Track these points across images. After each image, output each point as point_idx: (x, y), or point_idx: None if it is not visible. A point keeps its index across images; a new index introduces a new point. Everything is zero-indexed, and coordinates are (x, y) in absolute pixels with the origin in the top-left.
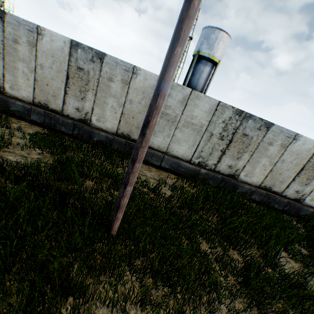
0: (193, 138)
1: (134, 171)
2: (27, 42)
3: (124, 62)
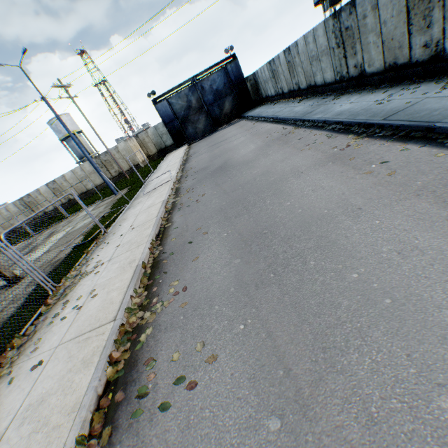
0: (23, 215)
1: None
2: None
3: None
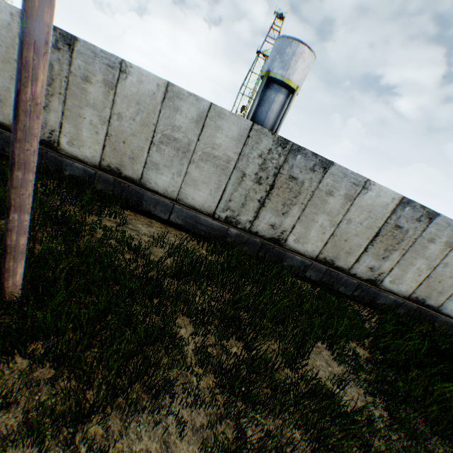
0: (216, 179)
1: (16, 185)
2: None
3: (107, 52)
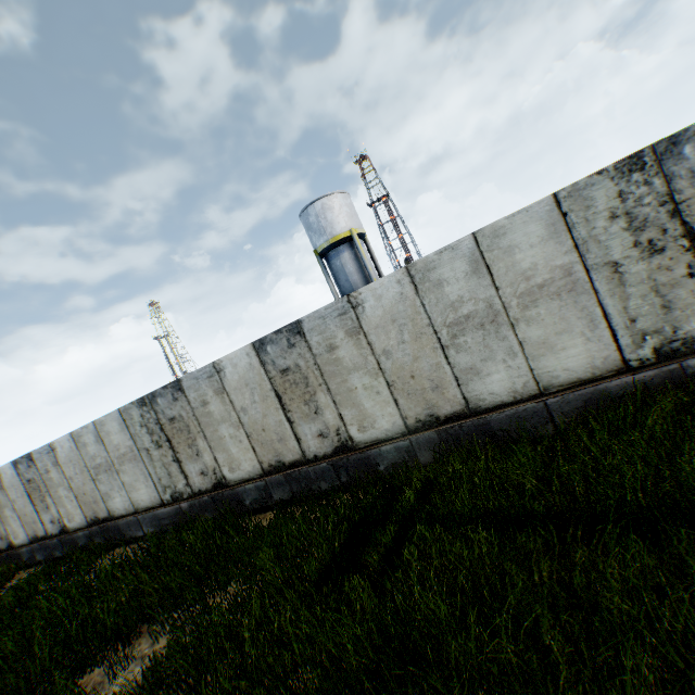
0: (140, 470)
1: None
2: (0, 489)
3: (44, 446)
